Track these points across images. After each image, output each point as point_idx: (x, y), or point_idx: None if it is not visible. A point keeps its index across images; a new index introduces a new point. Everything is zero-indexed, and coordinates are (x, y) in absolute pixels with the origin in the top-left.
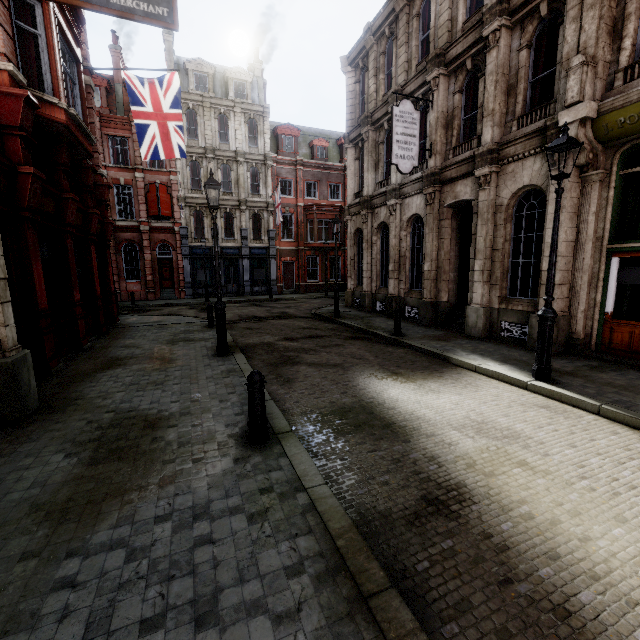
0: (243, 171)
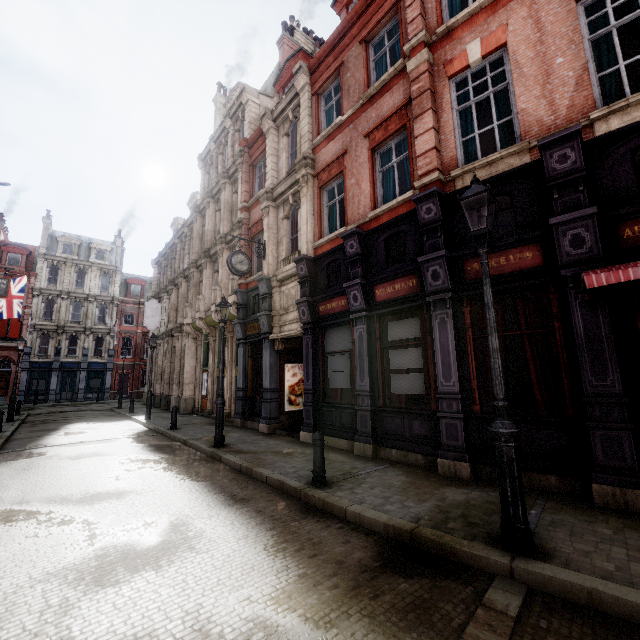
0: (92, 307)
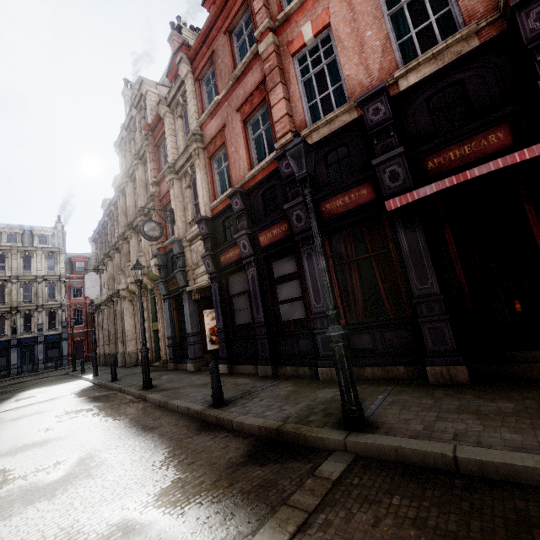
0: (42, 287)
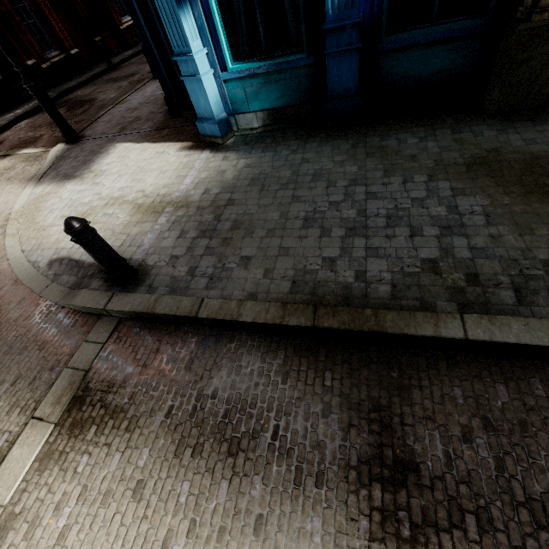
0: None
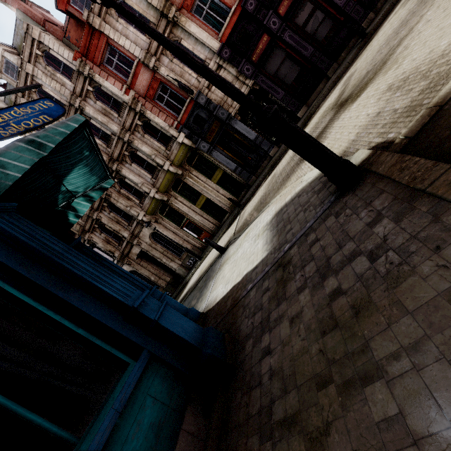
0: None
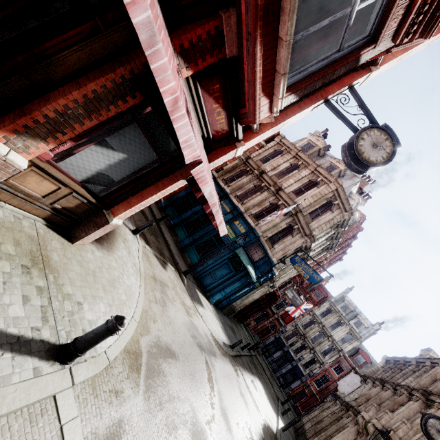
0: (327, 343)
